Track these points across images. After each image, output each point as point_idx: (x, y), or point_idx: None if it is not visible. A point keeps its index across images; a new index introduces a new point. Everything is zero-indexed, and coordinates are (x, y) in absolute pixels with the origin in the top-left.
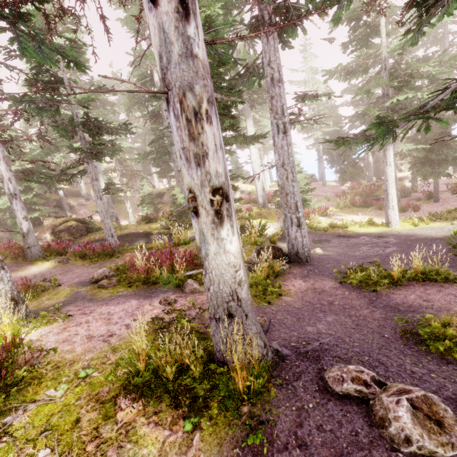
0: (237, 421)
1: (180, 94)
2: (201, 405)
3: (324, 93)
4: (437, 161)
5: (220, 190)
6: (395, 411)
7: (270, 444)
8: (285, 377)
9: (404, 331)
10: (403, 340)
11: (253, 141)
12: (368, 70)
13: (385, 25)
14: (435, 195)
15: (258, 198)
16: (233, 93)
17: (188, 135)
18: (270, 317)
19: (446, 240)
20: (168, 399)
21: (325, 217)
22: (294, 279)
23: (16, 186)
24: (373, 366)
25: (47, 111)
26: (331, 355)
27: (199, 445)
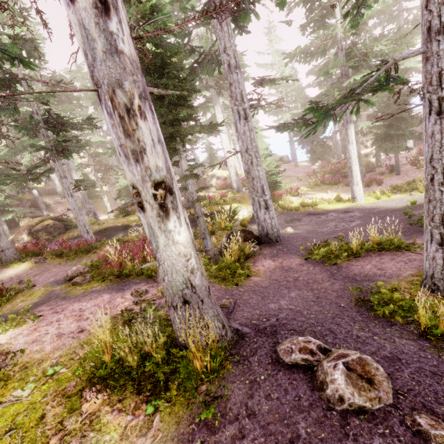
0: (195, 399)
1: (109, 91)
2: (162, 389)
3: (281, 77)
4: (396, 136)
5: (162, 184)
6: (332, 375)
7: (223, 417)
8: (243, 353)
9: (358, 299)
10: (356, 308)
11: (211, 129)
12: (329, 51)
13: (340, 5)
14: (397, 168)
15: (232, 183)
16: (185, 84)
17: (123, 132)
18: (236, 298)
19: (404, 210)
20: (132, 386)
21: (297, 197)
22: (264, 259)
23: None
24: (324, 335)
25: (4, 110)
26: (287, 328)
27: (158, 425)
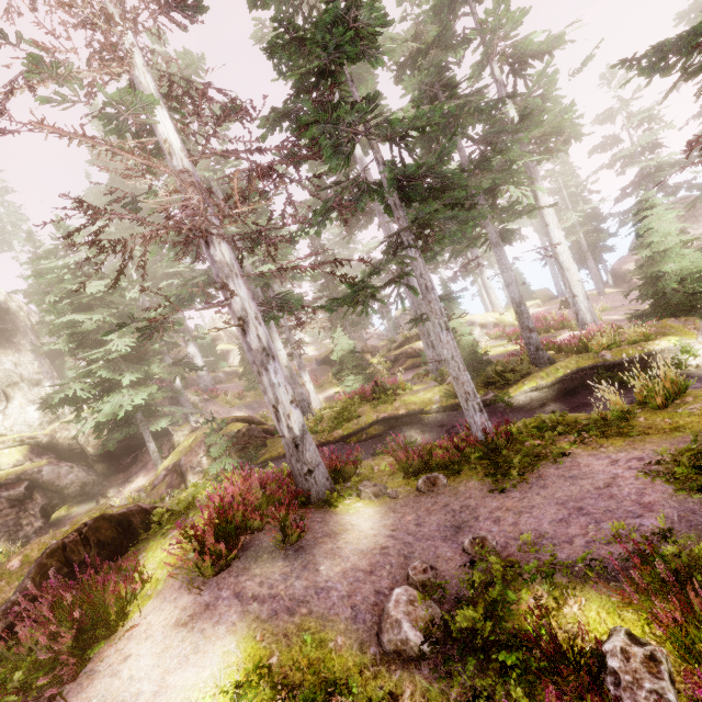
0: None
1: None
2: None
3: None
4: None
5: None
6: None
7: None
8: None
9: None
10: None
11: None
12: None
13: None
14: None
15: (579, 314)
16: None
17: None
18: None
19: None
20: None
21: None
22: None
23: (266, 331)
24: None
25: (337, 156)
26: None
27: None
